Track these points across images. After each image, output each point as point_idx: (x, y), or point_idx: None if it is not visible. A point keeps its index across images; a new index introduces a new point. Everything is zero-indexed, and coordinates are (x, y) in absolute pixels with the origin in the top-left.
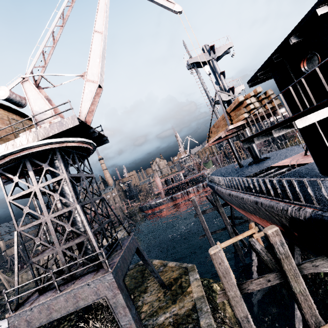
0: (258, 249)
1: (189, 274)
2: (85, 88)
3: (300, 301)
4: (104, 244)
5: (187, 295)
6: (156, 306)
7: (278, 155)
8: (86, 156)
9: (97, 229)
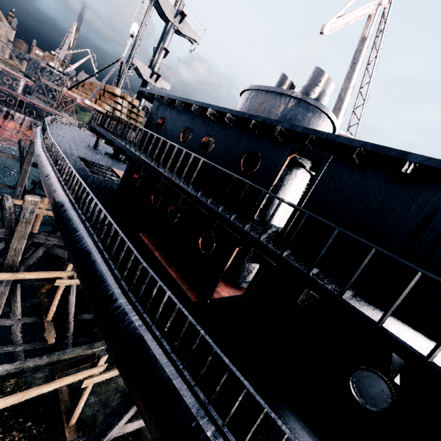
0: (6, 206)
1: None
2: None
3: (9, 254)
4: None
5: None
6: None
7: None
8: None
9: None
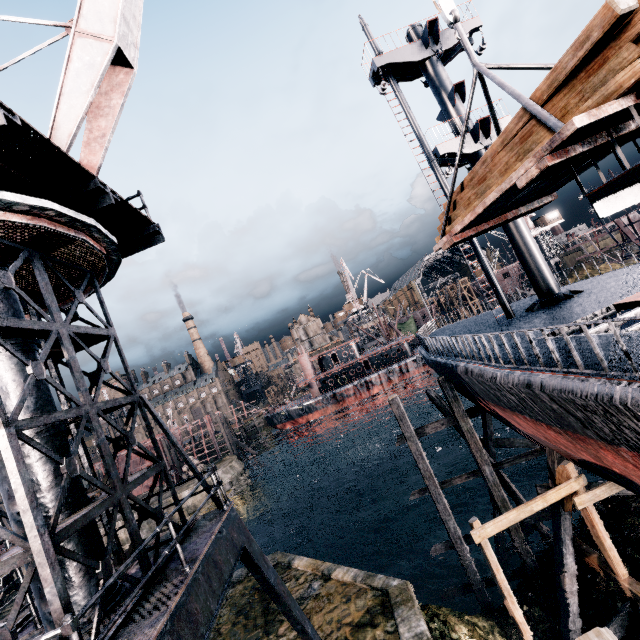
0: None
1: (396, 615)
2: (72, 56)
3: None
4: (187, 502)
5: None
6: None
7: (606, 283)
8: (94, 278)
9: (91, 512)
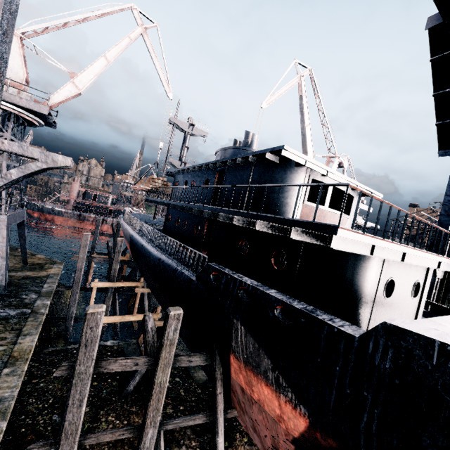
0: (109, 245)
1: (55, 264)
2: (67, 85)
3: (112, 272)
4: None
5: (44, 271)
6: (10, 269)
7: None
8: (26, 125)
9: None
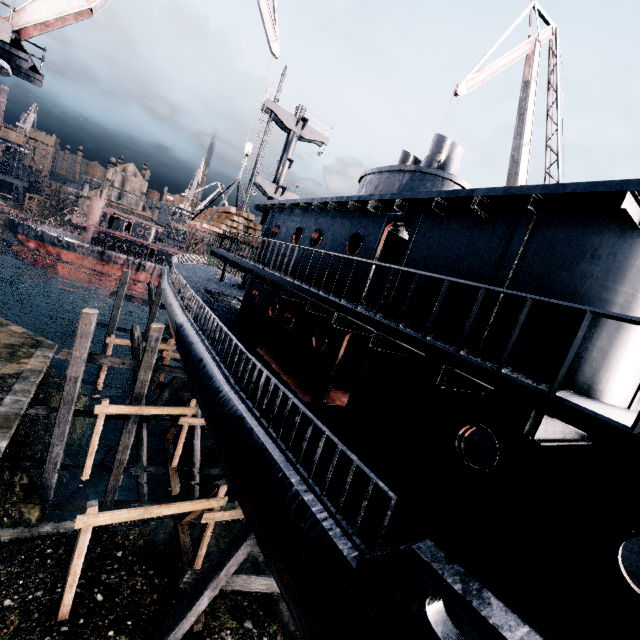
0: (135, 336)
1: (39, 348)
2: None
3: (137, 387)
4: None
5: (15, 364)
6: None
7: None
8: None
9: None
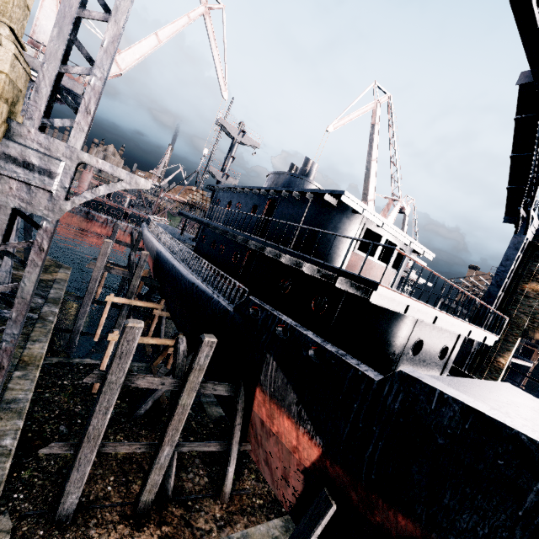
0: (132, 258)
1: (61, 268)
2: None
3: (130, 288)
4: None
5: (50, 275)
6: None
7: None
8: None
9: None
